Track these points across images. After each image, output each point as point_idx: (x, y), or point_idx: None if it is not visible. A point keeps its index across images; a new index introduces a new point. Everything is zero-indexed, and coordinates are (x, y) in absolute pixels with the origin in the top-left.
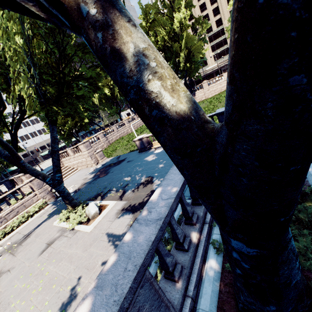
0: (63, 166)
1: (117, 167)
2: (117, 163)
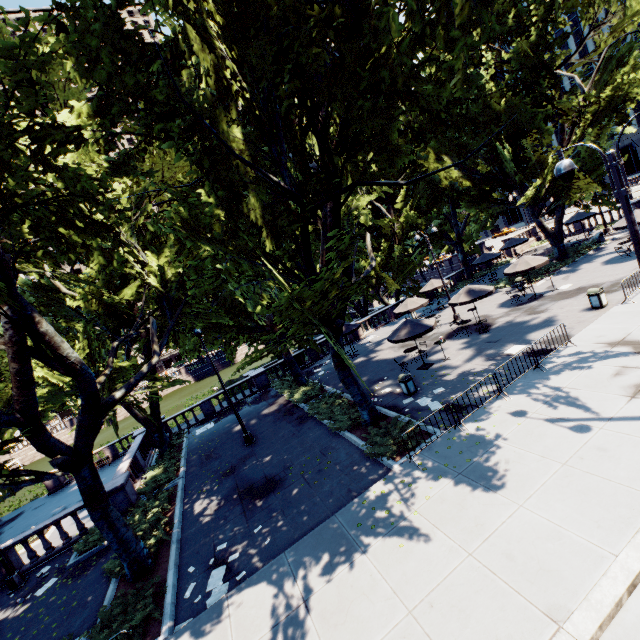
0: None
1: (18, 521)
2: (7, 522)
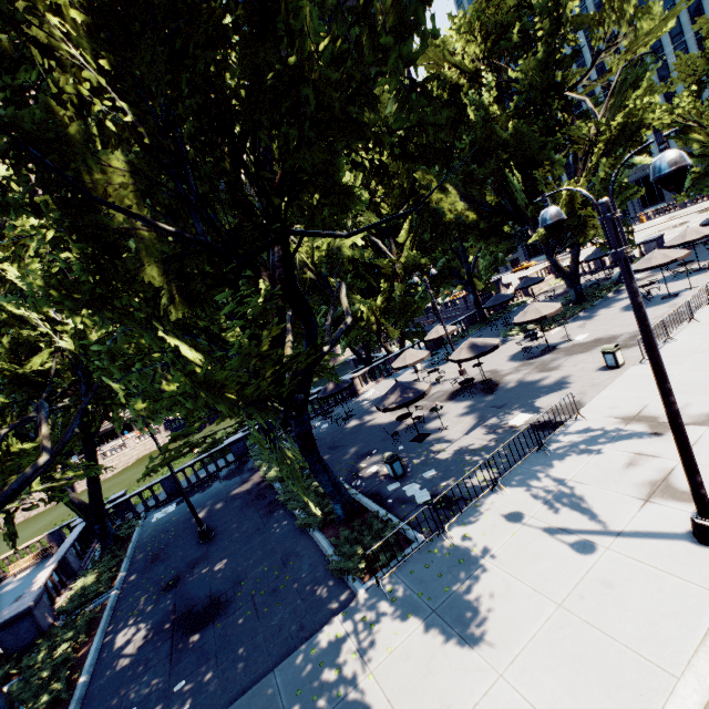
0: None
1: None
2: None
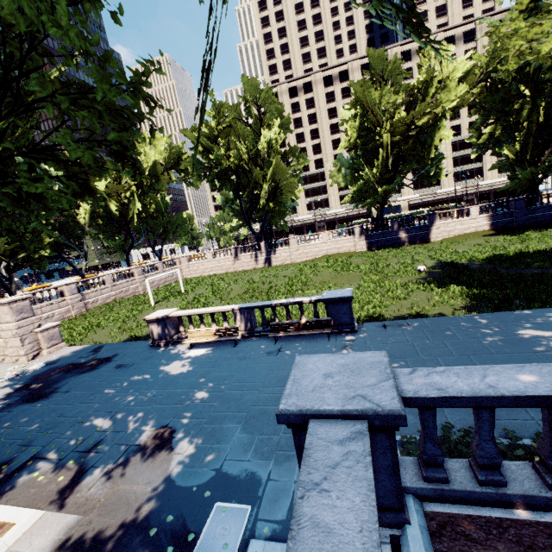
0: None
1: (86, 379)
2: (88, 365)
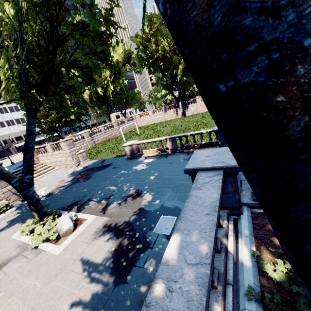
0: (38, 163)
1: (101, 173)
2: (101, 168)
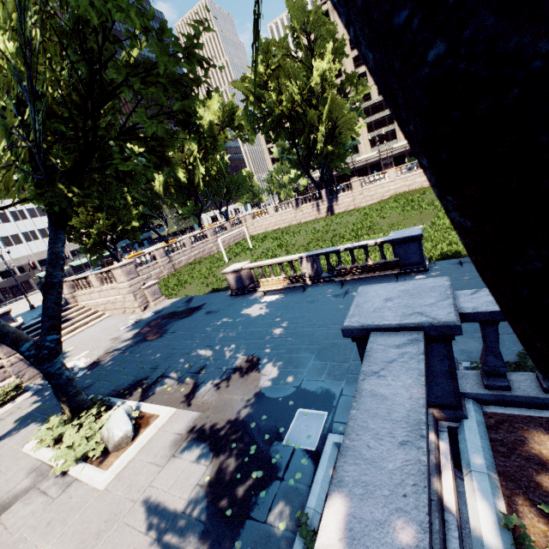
0: (75, 306)
1: (185, 323)
2: (185, 313)
